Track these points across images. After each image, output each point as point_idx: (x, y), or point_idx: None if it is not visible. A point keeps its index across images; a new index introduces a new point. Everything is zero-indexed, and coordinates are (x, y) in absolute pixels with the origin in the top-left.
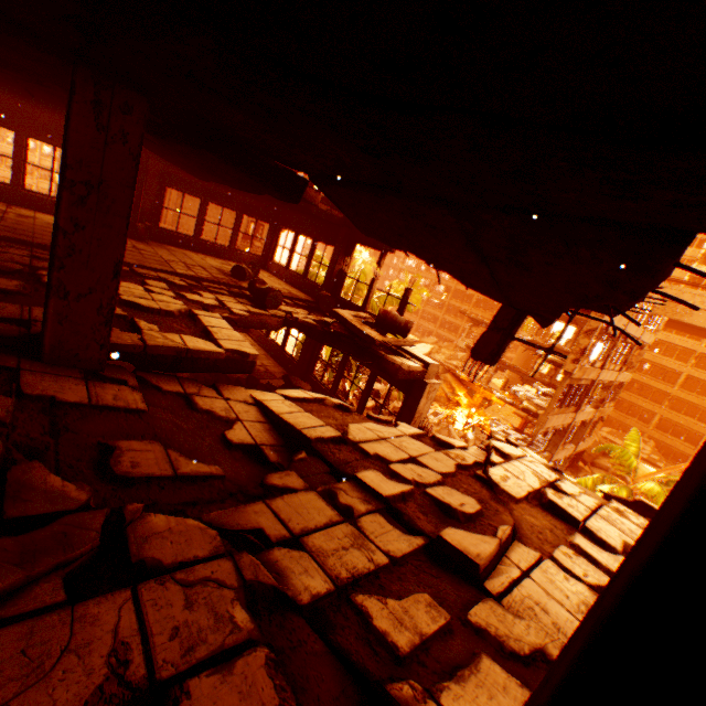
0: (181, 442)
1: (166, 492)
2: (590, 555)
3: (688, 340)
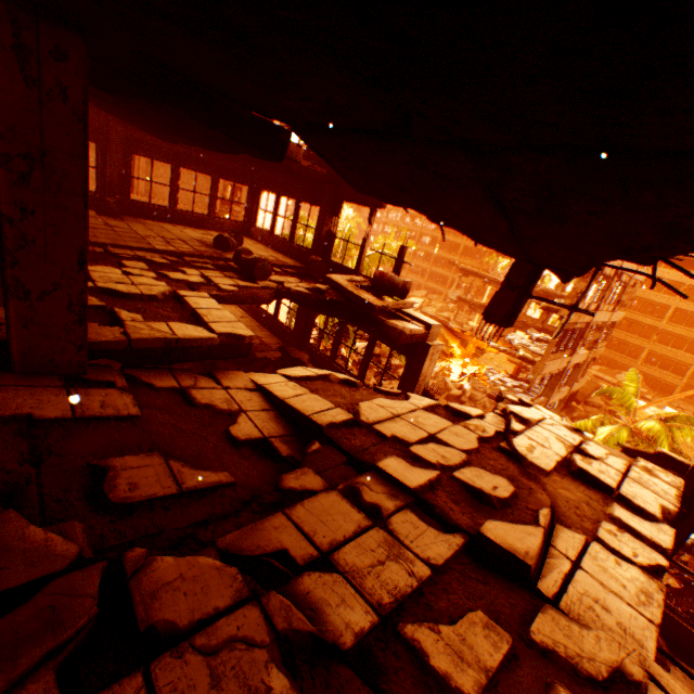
0: (182, 448)
1: (172, 514)
2: (633, 528)
3: (677, 273)
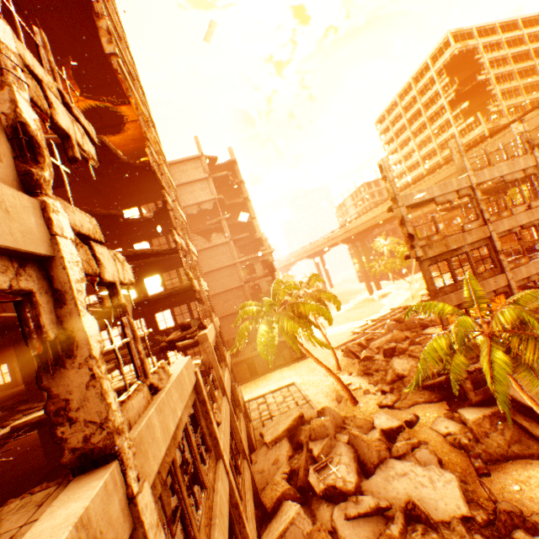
0: None
1: None
2: None
3: None
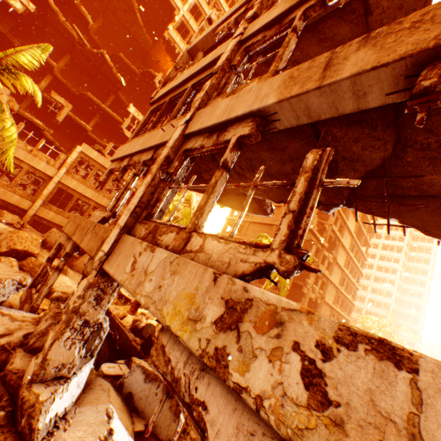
0: None
1: None
2: None
3: None
